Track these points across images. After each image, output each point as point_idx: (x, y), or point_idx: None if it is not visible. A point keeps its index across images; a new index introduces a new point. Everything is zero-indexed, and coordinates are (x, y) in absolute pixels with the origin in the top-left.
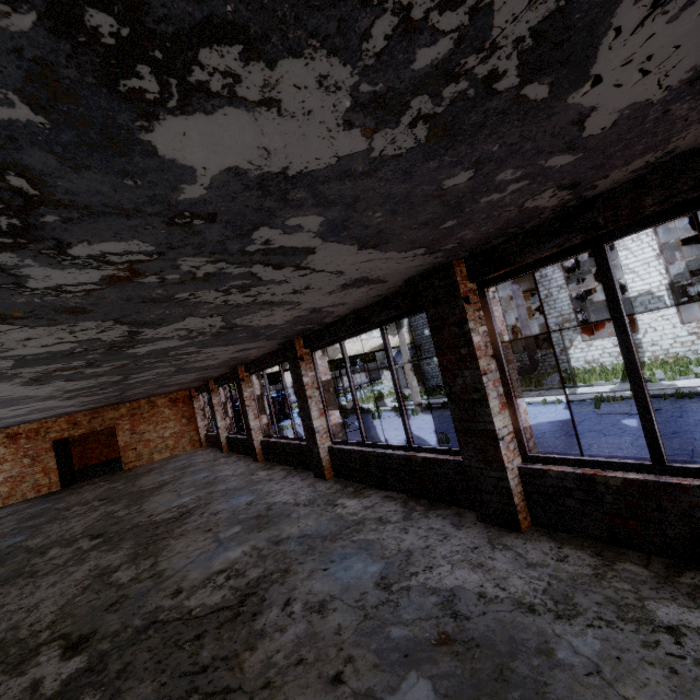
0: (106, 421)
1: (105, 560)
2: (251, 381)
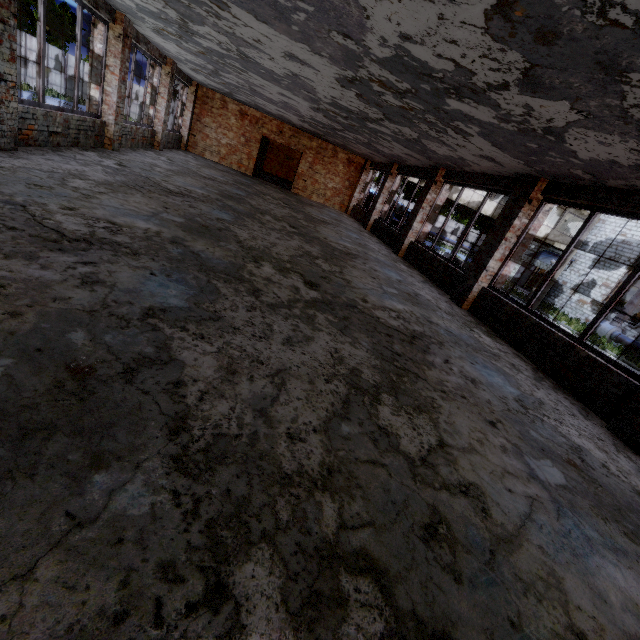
0: (300, 145)
1: (306, 247)
2: (440, 188)
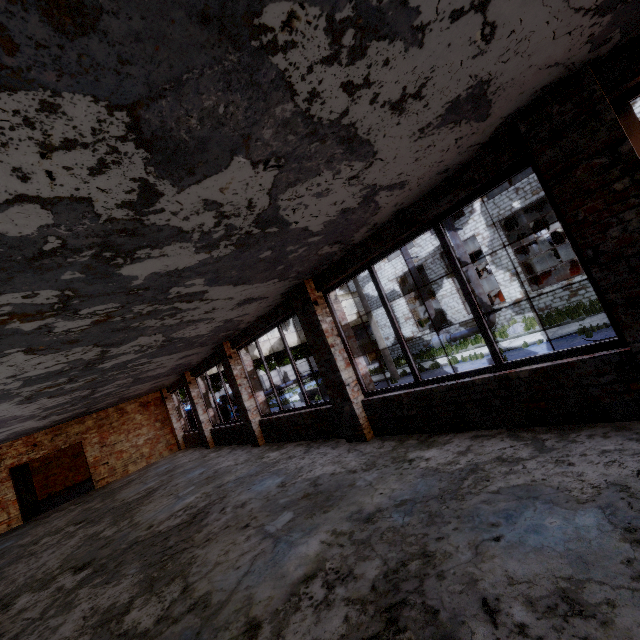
0: (71, 437)
1: (104, 598)
2: (239, 357)
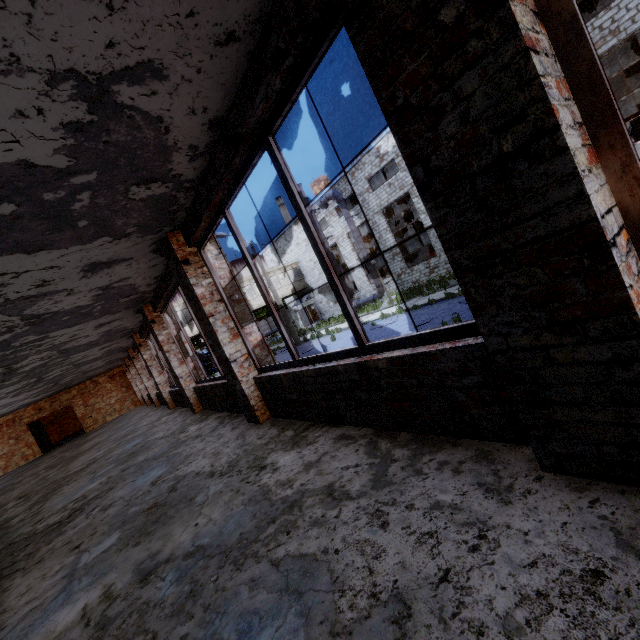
0: (63, 402)
1: (47, 473)
2: (139, 357)
